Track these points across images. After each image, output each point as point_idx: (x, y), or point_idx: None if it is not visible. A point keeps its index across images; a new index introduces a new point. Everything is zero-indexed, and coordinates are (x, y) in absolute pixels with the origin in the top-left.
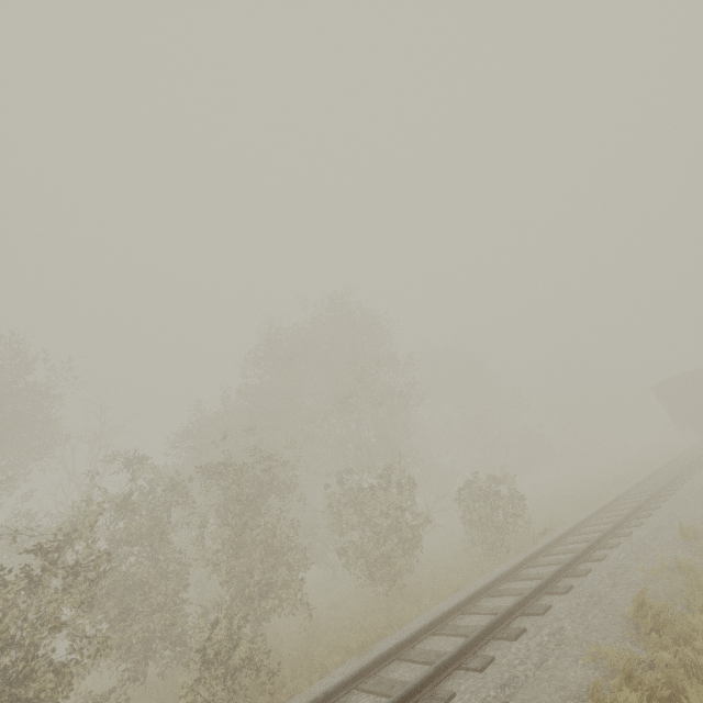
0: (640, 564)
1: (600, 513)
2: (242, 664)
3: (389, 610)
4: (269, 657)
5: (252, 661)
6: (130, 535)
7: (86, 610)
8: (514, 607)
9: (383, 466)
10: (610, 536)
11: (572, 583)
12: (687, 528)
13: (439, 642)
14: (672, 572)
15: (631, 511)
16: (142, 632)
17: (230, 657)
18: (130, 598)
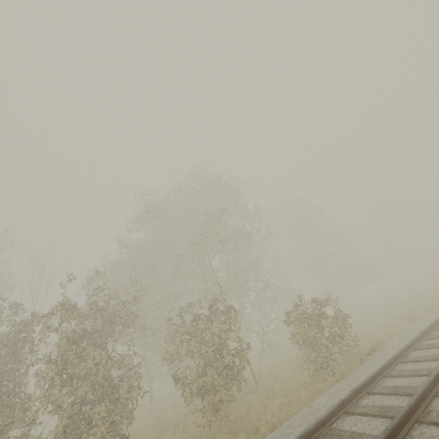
0: None
1: (429, 332)
2: None
3: None
4: None
5: None
6: None
7: None
8: None
9: (214, 296)
10: None
11: None
12: None
13: None
14: None
15: None
16: None
17: None
18: None
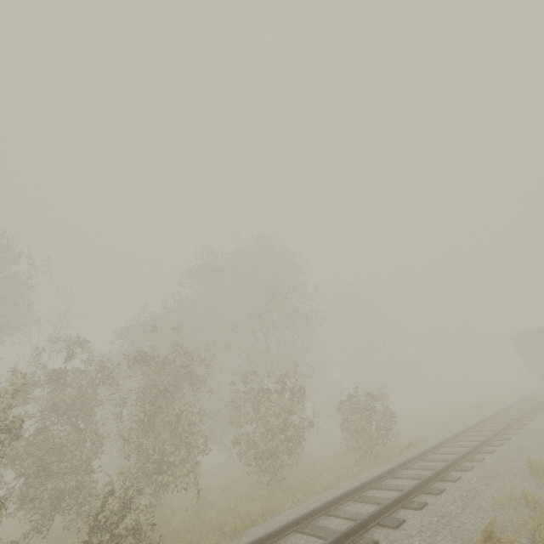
0: (490, 490)
1: (458, 436)
2: (127, 532)
3: (268, 497)
4: (152, 530)
5: (138, 531)
6: (60, 405)
7: (12, 464)
8: (371, 517)
9: (280, 373)
10: (464, 459)
11: (427, 500)
12: (534, 463)
13: (300, 540)
14: (519, 503)
15: (485, 439)
16: (52, 490)
17: (117, 525)
18: (50, 458)
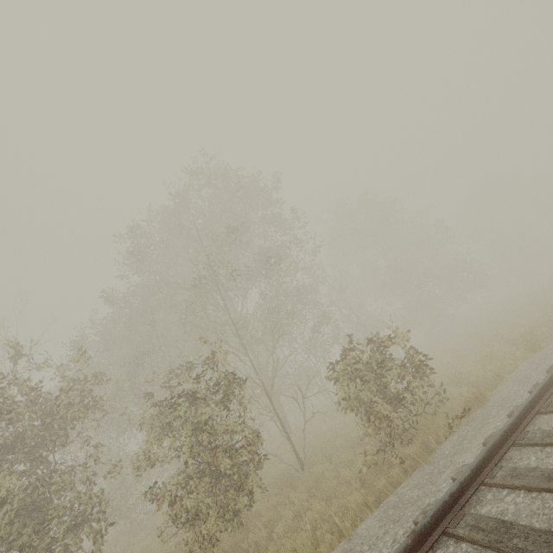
0: None
1: None
2: None
3: None
4: None
5: None
6: None
7: None
8: None
9: (207, 358)
10: None
11: None
12: None
13: None
14: None
15: None
16: None
17: None
18: None
